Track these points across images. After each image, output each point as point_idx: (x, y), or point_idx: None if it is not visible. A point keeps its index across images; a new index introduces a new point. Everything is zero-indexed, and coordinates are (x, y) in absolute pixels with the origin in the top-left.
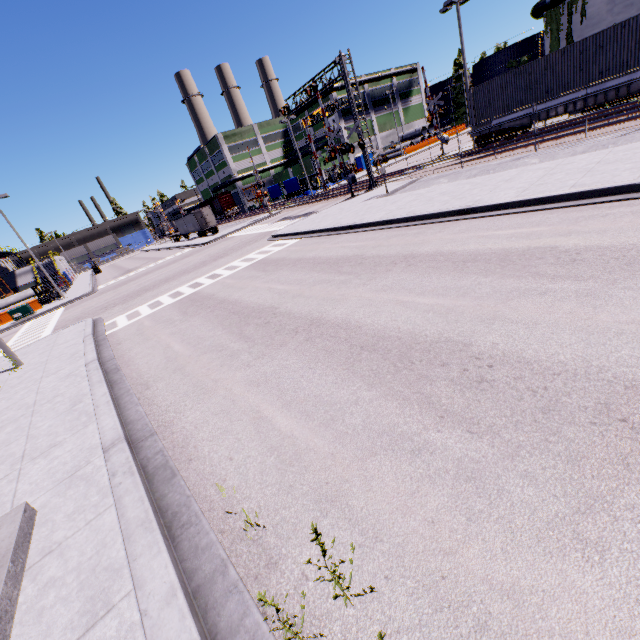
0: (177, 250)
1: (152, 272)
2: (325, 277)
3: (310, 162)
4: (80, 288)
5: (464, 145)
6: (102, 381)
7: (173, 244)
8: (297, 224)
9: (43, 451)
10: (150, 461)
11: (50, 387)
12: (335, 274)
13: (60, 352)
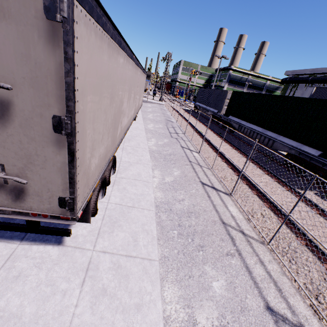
0: None
1: None
2: None
3: None
4: None
5: None
6: None
7: None
8: None
9: None
10: None
11: None
12: None
13: None
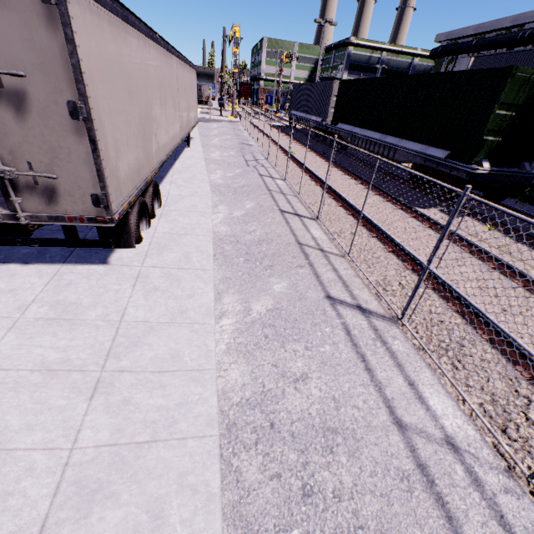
0: None
1: None
2: None
3: None
4: None
5: None
6: None
7: None
8: None
9: None
10: None
11: None
12: None
13: None
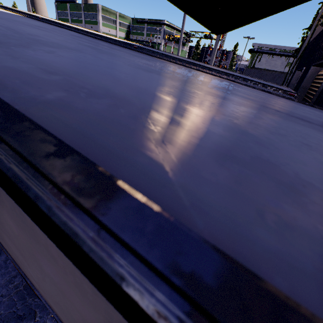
0: None
1: None
2: None
3: None
4: None
5: None
6: None
7: None
8: None
9: None
10: None
11: None
12: None
13: None
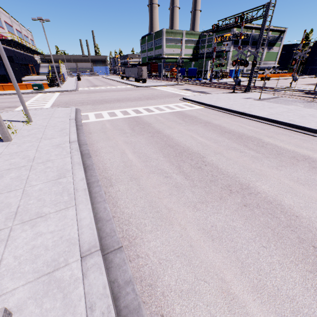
0: (123, 84)
1: (109, 92)
2: (236, 146)
3: (206, 63)
4: (69, 85)
5: (302, 86)
6: (80, 164)
7: (120, 80)
8: (199, 96)
9: (31, 217)
10: (121, 292)
11: (45, 149)
12: (244, 147)
13: (54, 123)
